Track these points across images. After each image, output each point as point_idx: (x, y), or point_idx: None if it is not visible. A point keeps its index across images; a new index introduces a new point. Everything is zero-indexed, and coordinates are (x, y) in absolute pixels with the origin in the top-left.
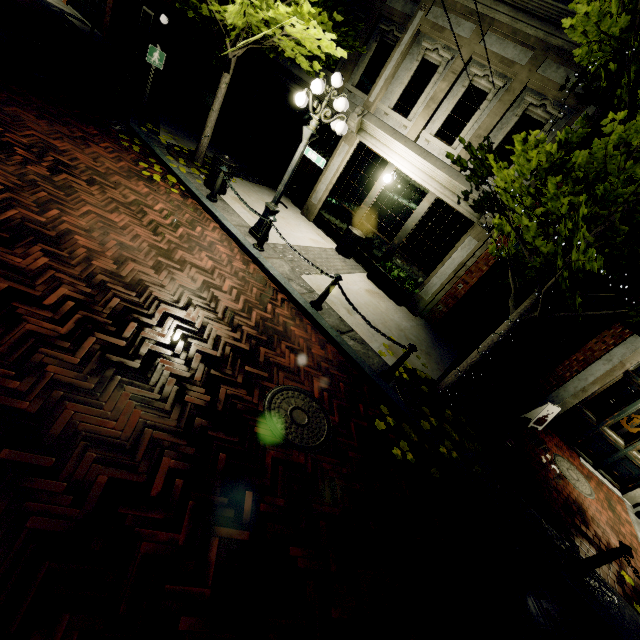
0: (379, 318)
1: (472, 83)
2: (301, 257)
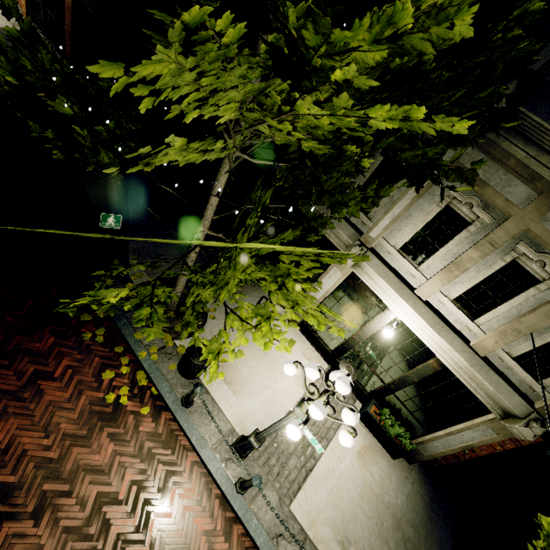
0: (375, 521)
1: (517, 260)
2: (292, 537)
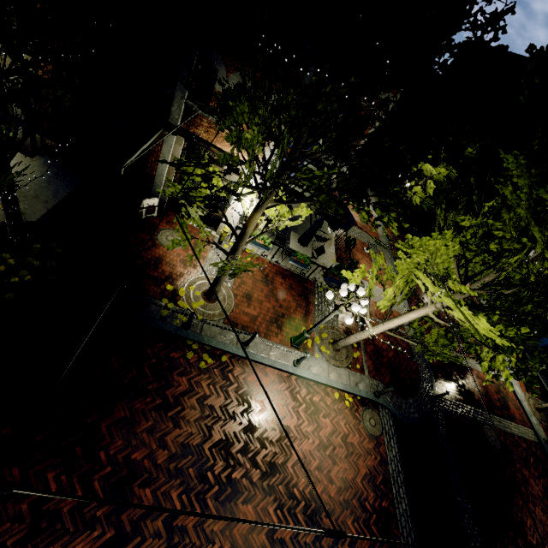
0: None
1: None
2: None
